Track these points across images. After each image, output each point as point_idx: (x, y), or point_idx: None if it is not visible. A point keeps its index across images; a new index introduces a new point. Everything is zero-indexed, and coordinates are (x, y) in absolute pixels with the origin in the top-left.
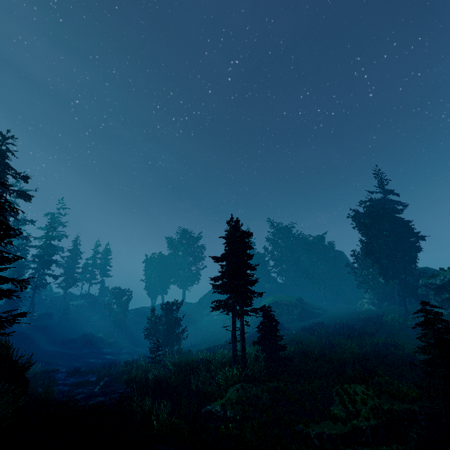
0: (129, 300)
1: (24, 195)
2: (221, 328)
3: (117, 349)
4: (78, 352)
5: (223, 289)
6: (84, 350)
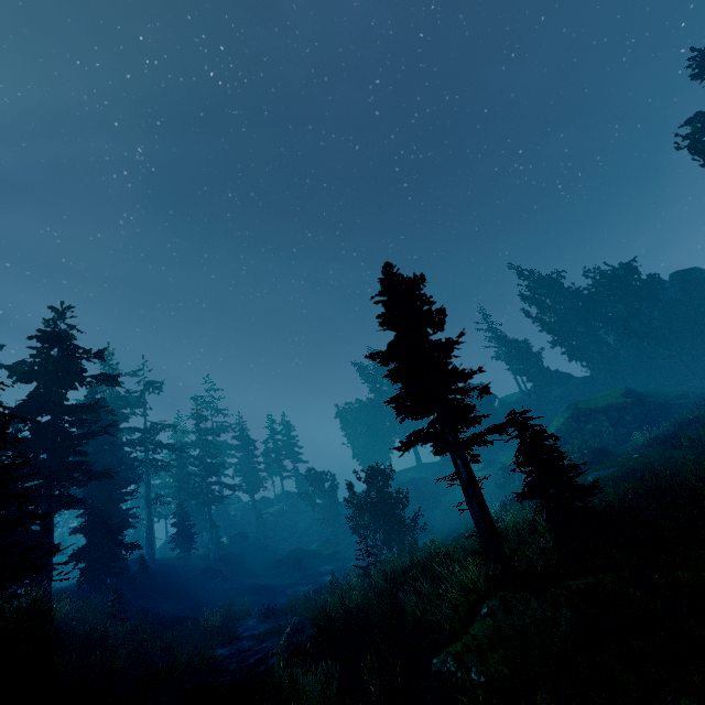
0: (334, 485)
1: (108, 379)
2: (495, 489)
3: (340, 562)
4: (286, 580)
5: (403, 406)
6: (294, 575)
